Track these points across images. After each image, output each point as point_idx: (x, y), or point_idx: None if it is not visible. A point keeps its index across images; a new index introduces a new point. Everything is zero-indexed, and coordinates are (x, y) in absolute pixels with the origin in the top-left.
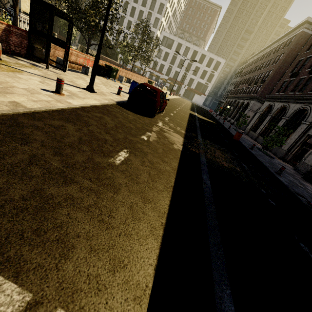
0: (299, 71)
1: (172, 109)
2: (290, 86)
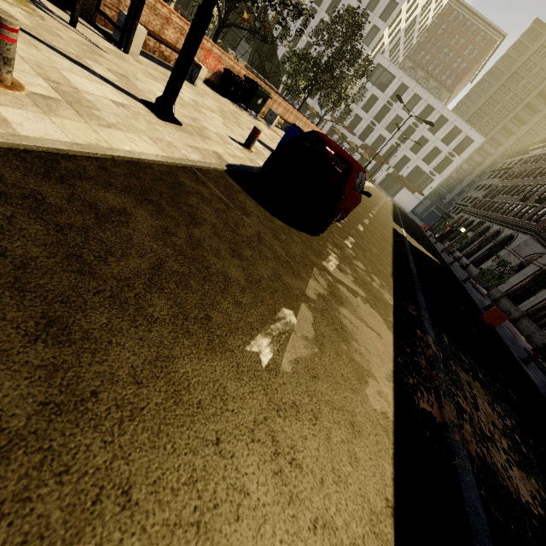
0: None
1: (362, 212)
2: None
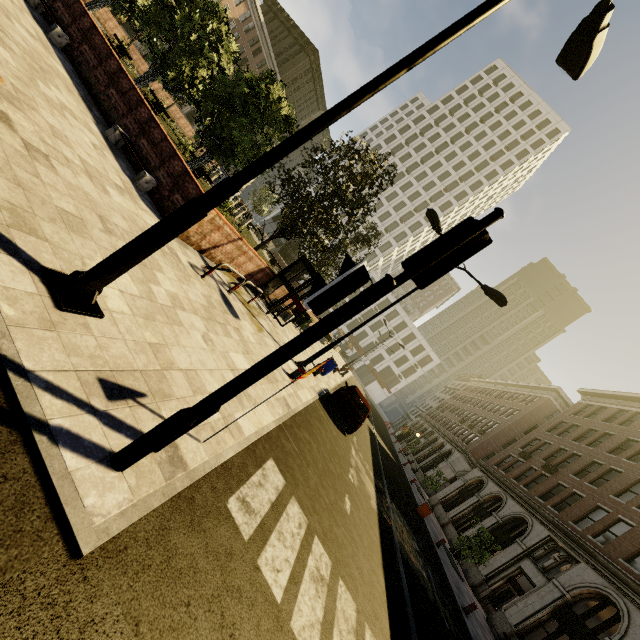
0: (532, 453)
1: None
2: (516, 468)
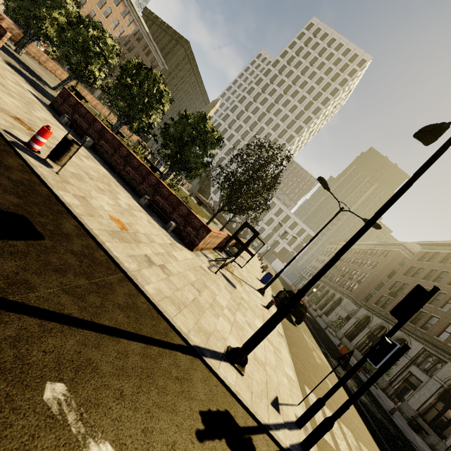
0: (397, 292)
1: None
2: (389, 304)
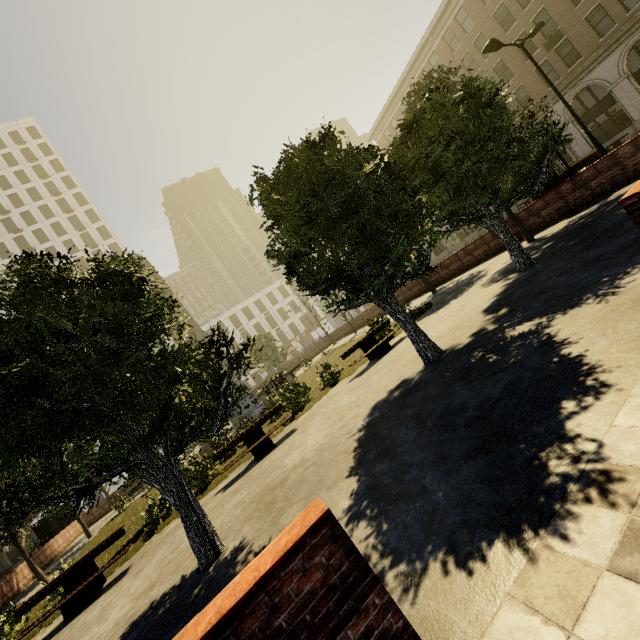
0: None
1: None
2: None
